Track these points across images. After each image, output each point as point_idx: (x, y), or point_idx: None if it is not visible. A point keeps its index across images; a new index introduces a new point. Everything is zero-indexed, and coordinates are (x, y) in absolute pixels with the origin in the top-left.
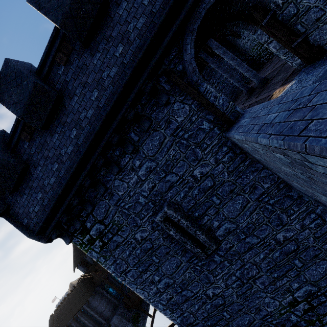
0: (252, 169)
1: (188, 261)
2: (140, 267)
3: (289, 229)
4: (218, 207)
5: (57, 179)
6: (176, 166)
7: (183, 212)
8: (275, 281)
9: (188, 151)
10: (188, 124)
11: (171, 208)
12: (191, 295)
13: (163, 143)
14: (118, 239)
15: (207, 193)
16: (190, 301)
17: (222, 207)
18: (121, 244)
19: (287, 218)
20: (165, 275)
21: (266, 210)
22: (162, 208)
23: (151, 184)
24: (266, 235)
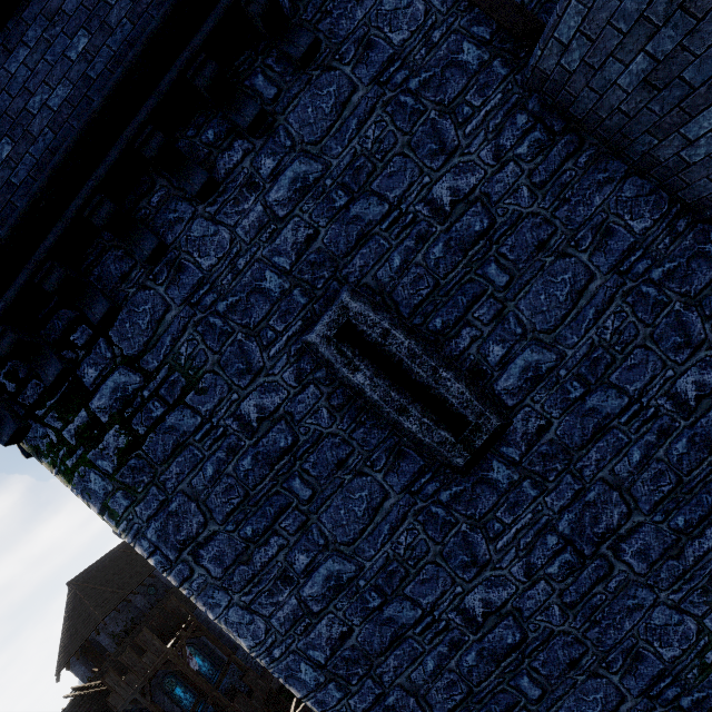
0: (597, 177)
1: (407, 488)
2: (248, 524)
3: (711, 360)
4: (504, 296)
5: (1, 194)
6: (382, 172)
7: (397, 317)
8: (679, 542)
9: (419, 127)
10: (420, 52)
11: (362, 300)
12: (413, 619)
13: (347, 104)
14: (182, 423)
15: (471, 255)
16: (411, 641)
17: (515, 296)
18: (191, 439)
19: (703, 324)
20: (329, 545)
21: (644, 302)
22: (333, 301)
23: (304, 231)
24: (647, 382)
